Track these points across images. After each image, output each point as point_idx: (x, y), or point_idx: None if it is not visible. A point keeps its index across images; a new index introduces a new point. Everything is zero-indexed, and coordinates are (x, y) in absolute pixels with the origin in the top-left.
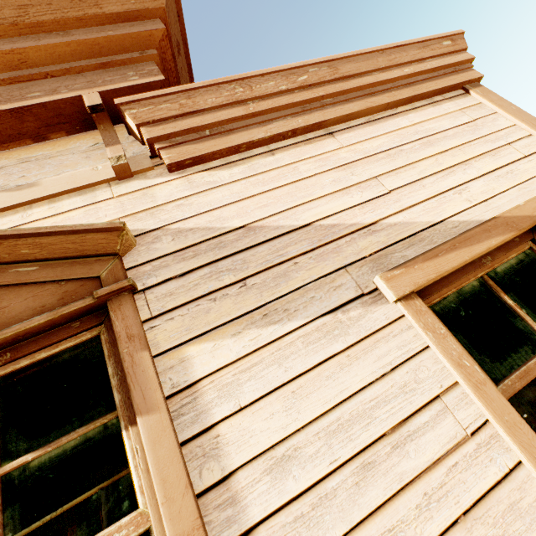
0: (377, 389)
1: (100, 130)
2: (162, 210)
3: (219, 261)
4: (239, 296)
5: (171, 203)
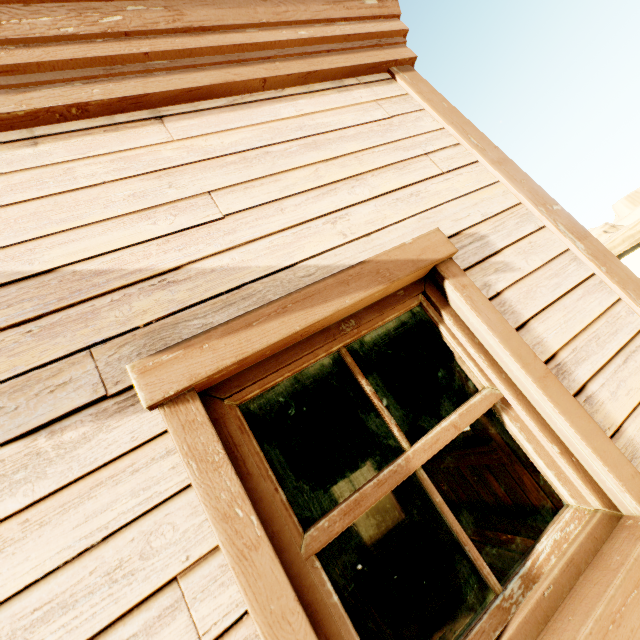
0: (59, 582)
1: None
2: None
3: None
4: None
5: None
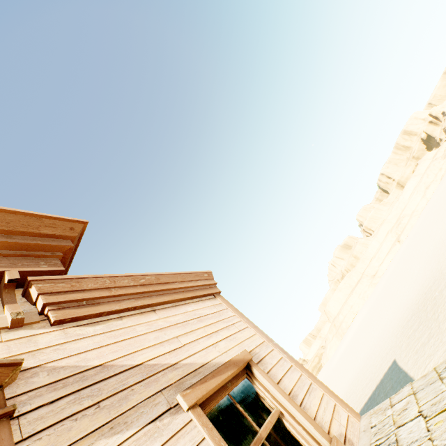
0: None
1: (4, 292)
2: (42, 352)
3: (82, 390)
4: (94, 414)
5: (50, 347)
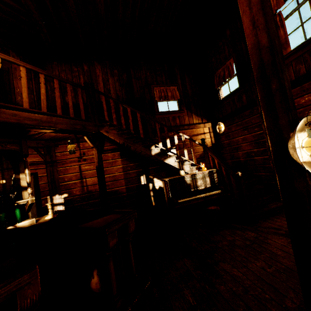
0: None
1: None
2: None
3: None
4: None
5: None
